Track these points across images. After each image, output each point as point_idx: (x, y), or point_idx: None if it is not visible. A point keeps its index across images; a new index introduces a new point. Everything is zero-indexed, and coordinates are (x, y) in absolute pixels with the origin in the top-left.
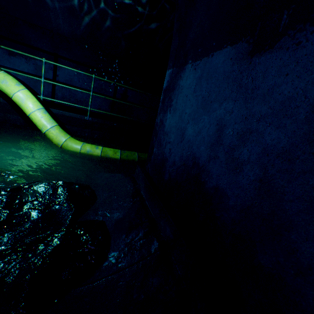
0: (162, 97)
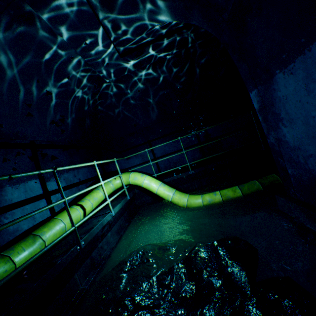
0: (260, 117)
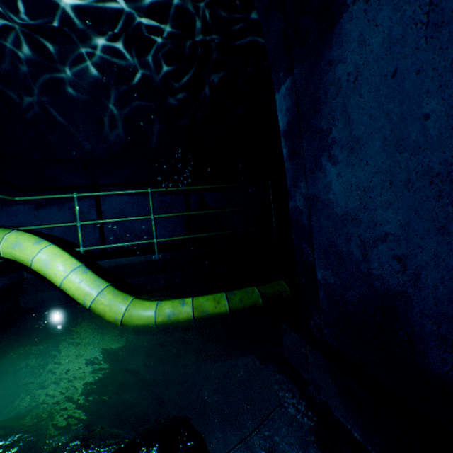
0: (287, 148)
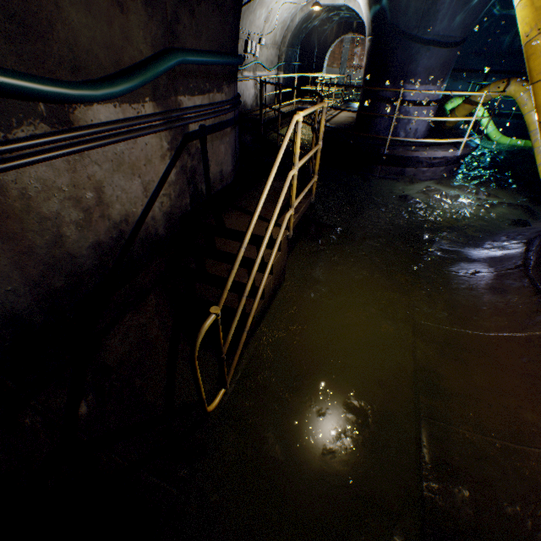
0: None
